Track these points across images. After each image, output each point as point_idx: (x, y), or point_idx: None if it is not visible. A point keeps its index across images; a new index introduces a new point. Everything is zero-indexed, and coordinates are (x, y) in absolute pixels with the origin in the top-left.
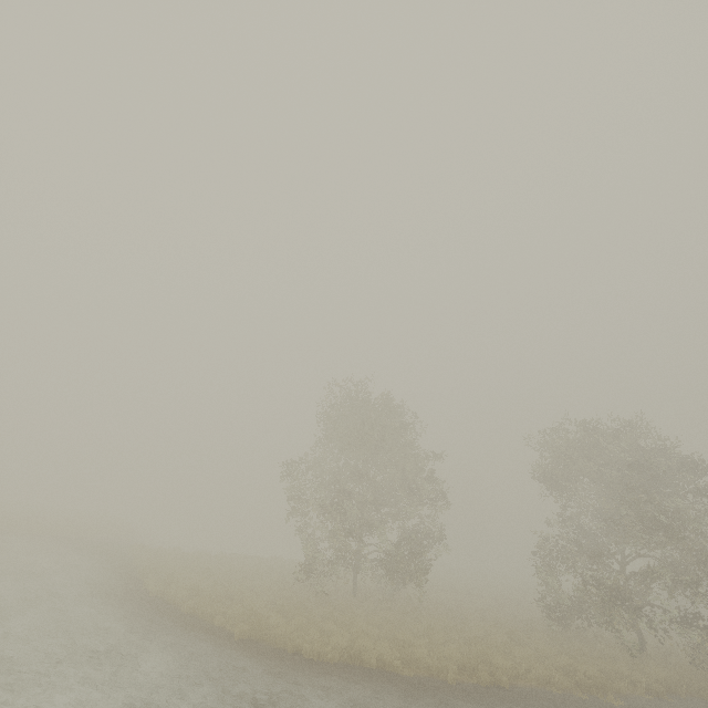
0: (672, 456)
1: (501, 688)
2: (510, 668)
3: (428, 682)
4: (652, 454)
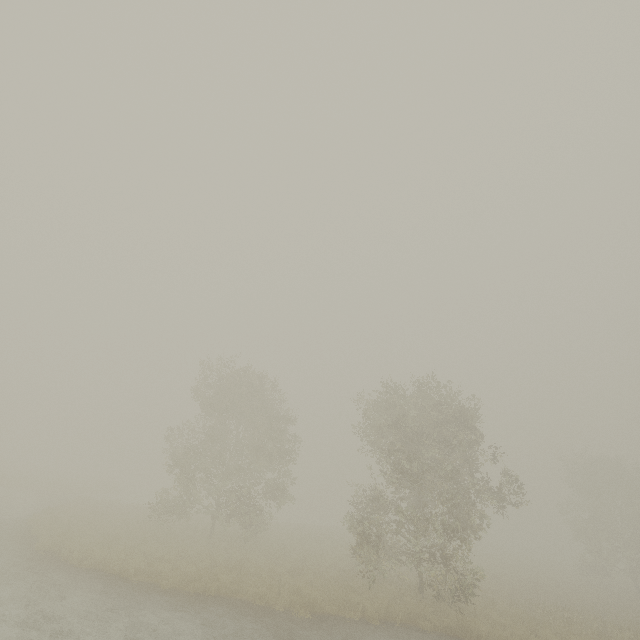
0: (450, 411)
1: (207, 596)
2: (235, 584)
3: (145, 585)
4: (430, 409)
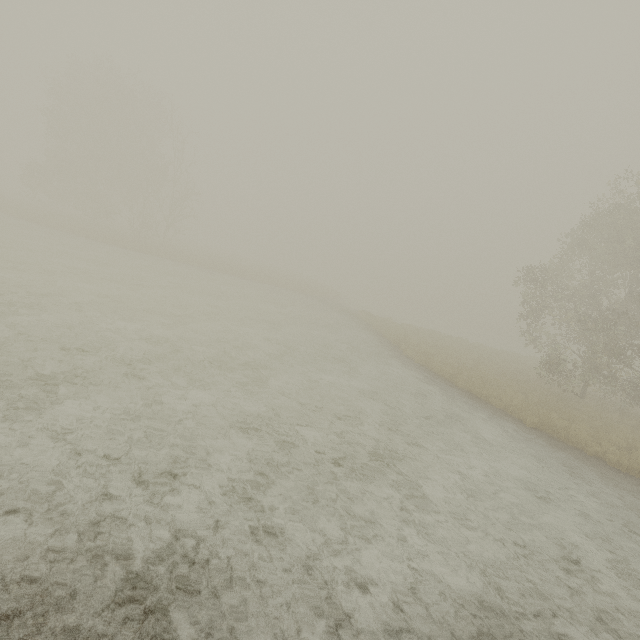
0: None
1: None
2: None
3: None
4: None
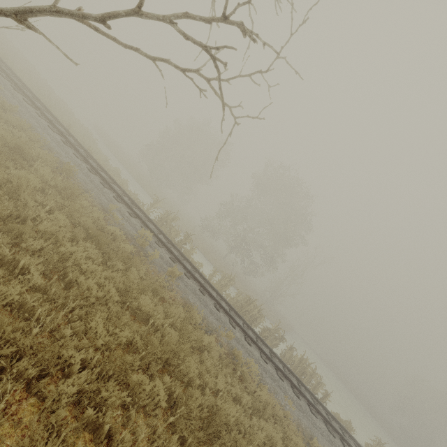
0: None
1: None
2: None
3: None
4: None
